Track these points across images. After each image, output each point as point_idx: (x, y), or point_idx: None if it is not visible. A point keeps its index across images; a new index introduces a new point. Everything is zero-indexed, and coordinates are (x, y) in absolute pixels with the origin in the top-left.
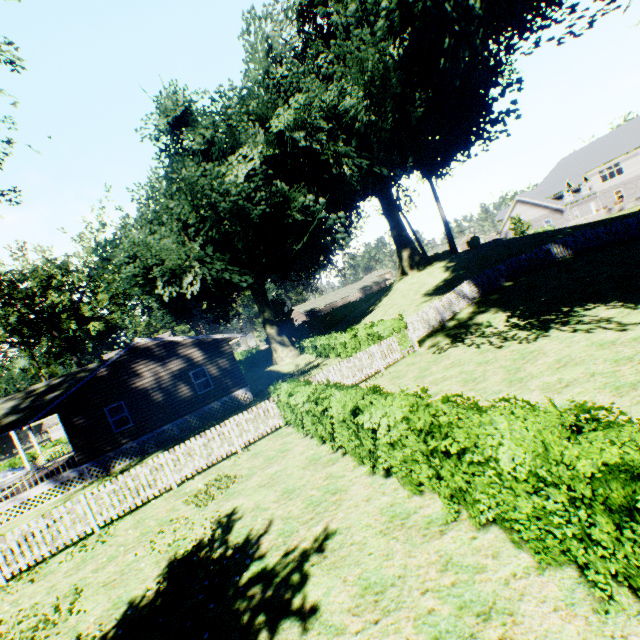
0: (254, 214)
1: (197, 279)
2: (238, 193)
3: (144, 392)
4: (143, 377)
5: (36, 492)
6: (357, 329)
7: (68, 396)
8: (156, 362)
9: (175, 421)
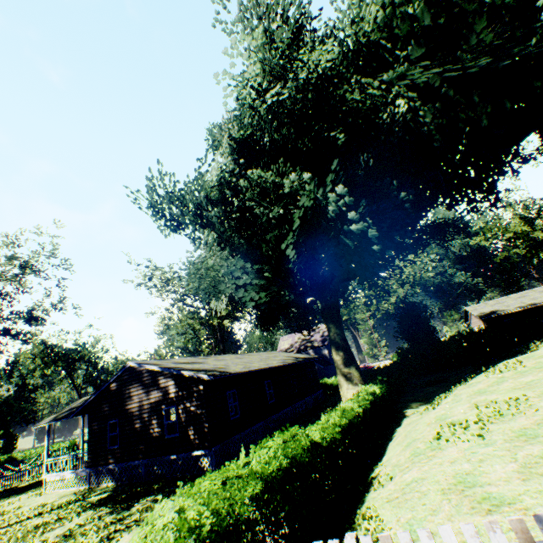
0: (216, 222)
1: (227, 295)
2: (194, 202)
3: (131, 416)
4: (133, 400)
5: (69, 475)
6: (267, 447)
7: (95, 401)
8: (143, 387)
9: (142, 460)
